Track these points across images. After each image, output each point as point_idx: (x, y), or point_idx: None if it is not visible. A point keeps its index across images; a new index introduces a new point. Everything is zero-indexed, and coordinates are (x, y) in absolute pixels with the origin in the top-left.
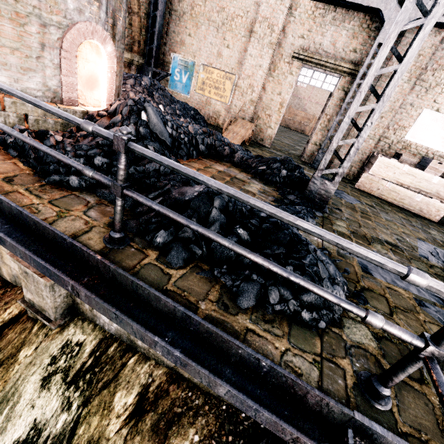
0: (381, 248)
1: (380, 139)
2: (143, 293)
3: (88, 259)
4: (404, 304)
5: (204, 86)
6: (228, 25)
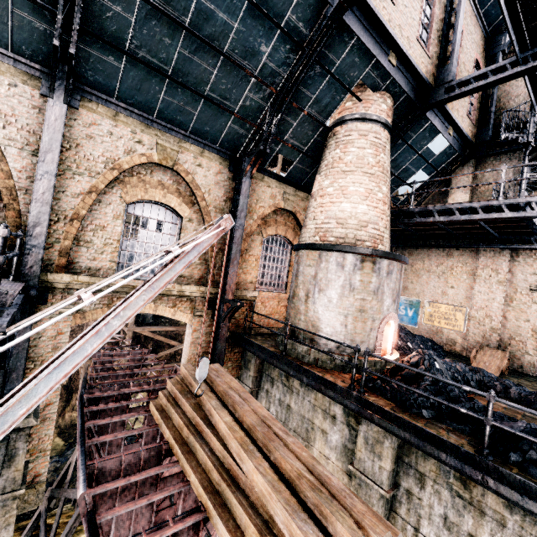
0: None
1: None
2: (531, 488)
3: (479, 462)
4: None
5: (432, 318)
6: (448, 273)
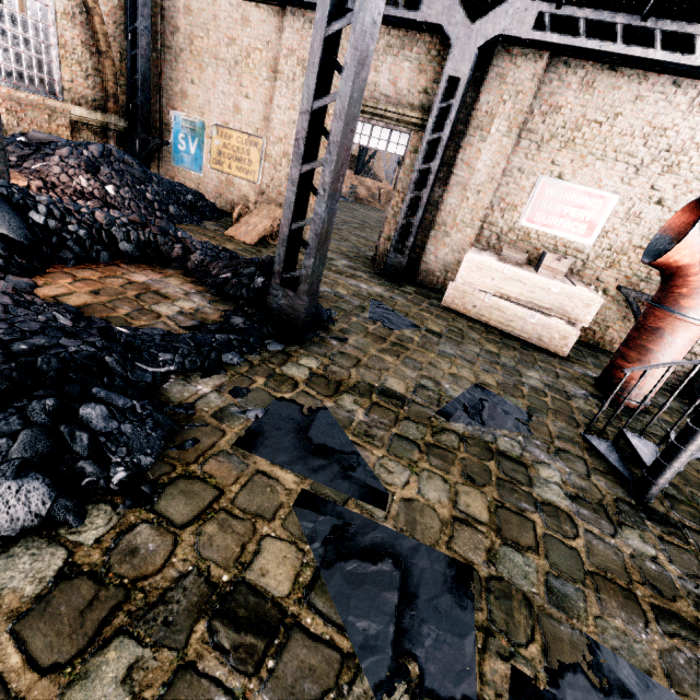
0: (350, 402)
1: (483, 226)
2: None
3: None
4: (254, 504)
5: (221, 157)
6: (244, 64)
